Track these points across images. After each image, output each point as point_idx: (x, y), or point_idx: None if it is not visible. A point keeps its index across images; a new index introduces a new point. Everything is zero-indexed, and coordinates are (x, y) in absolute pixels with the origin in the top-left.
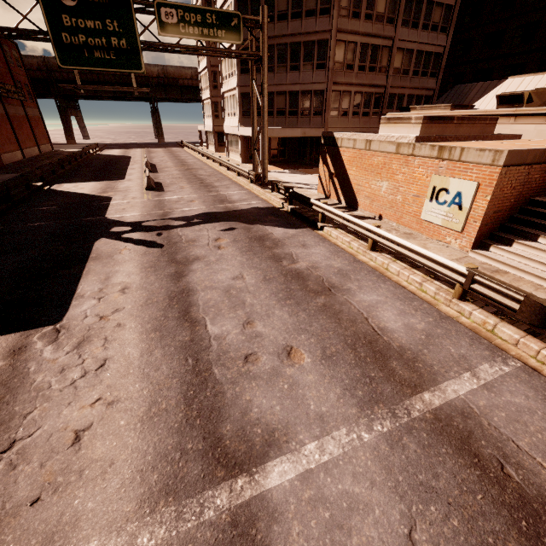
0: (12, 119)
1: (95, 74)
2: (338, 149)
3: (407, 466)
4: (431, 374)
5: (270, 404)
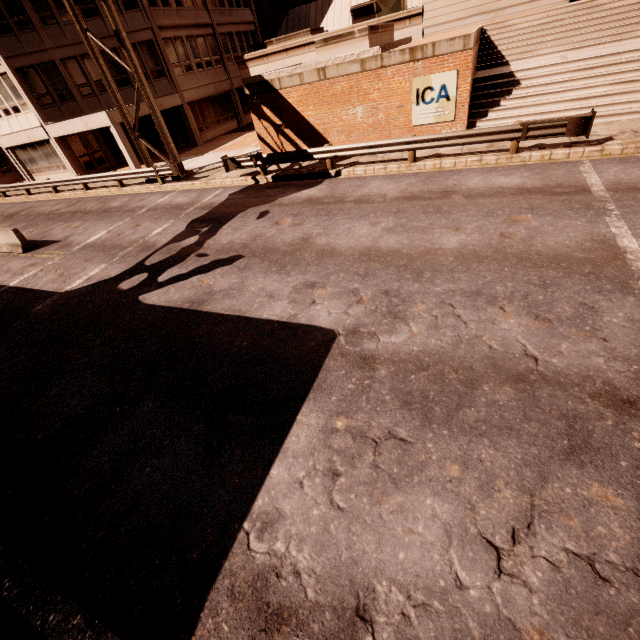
0: None
1: None
2: (278, 93)
3: None
4: (576, 183)
5: (565, 236)
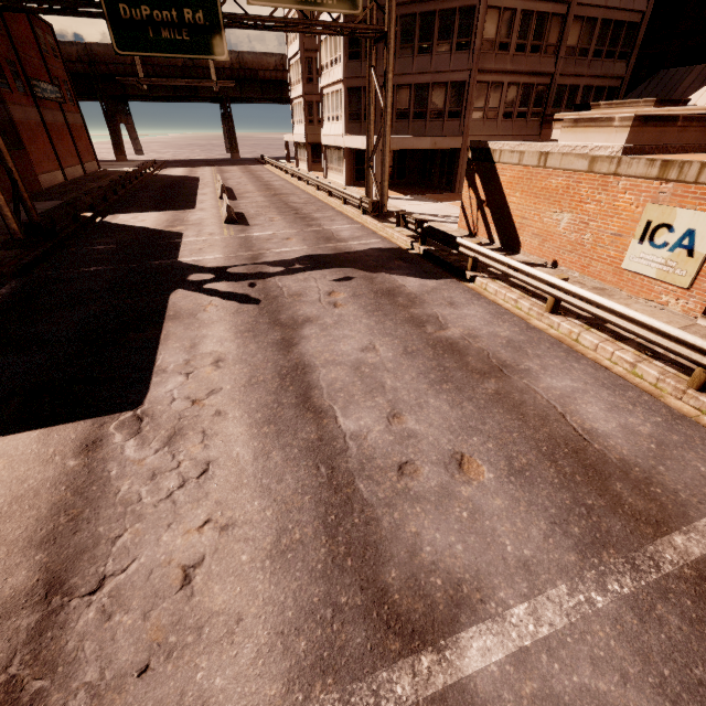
0: (49, 128)
1: (151, 66)
2: (494, 166)
3: (672, 652)
4: (677, 504)
5: (446, 541)
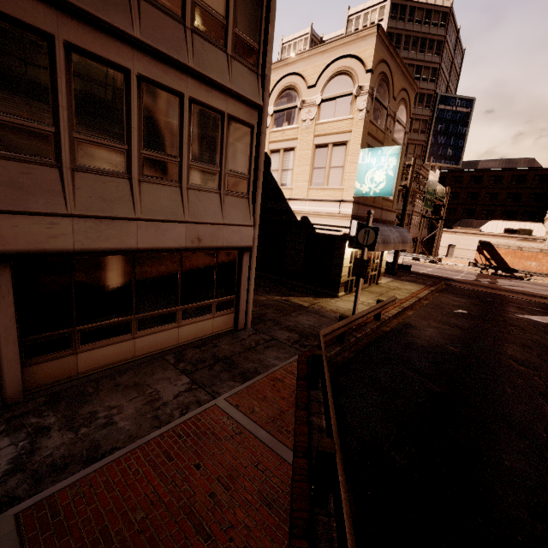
0: None
1: None
2: (494, 248)
3: None
4: None
5: None
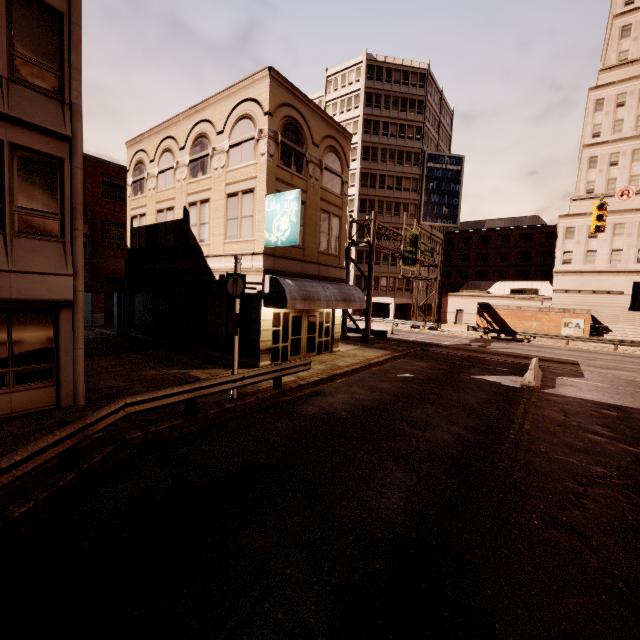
0: None
1: None
2: (494, 310)
3: None
4: None
5: None
